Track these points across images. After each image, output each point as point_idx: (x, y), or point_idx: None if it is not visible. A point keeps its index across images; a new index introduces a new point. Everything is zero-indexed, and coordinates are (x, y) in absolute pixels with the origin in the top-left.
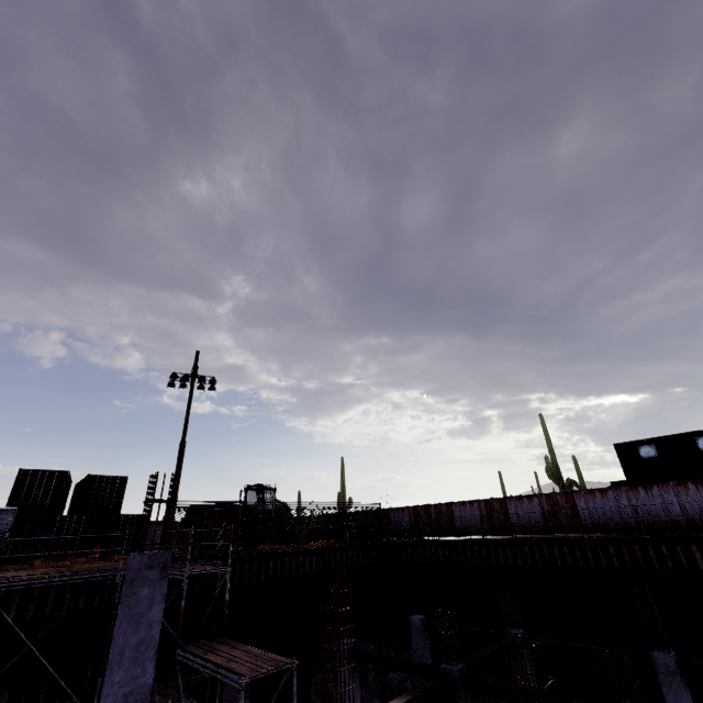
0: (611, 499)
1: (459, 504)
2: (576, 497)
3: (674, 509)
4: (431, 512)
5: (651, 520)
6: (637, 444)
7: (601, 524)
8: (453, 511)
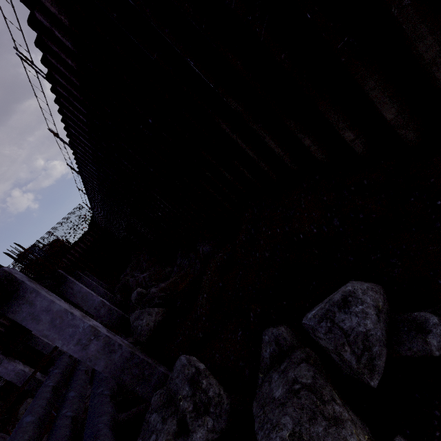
0: None
1: None
2: None
3: None
4: None
5: None
6: None
7: None
8: None
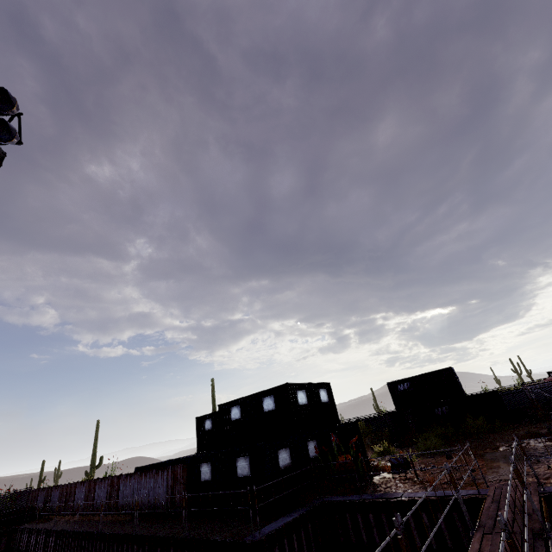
0: (132, 483)
1: (79, 484)
2: (121, 480)
3: (151, 494)
4: (68, 491)
5: (142, 503)
6: (205, 418)
7: (124, 506)
8: (76, 490)
